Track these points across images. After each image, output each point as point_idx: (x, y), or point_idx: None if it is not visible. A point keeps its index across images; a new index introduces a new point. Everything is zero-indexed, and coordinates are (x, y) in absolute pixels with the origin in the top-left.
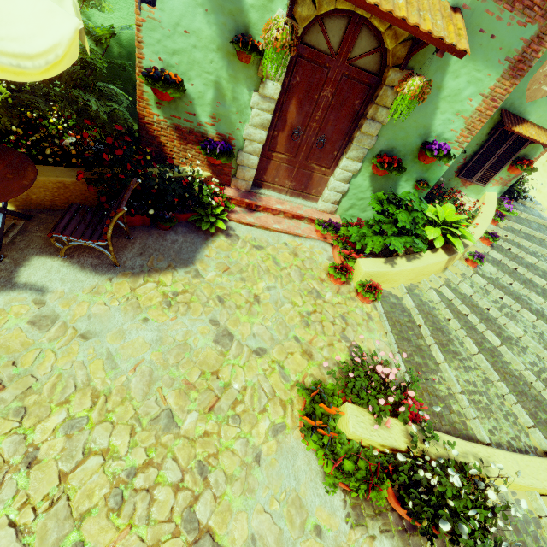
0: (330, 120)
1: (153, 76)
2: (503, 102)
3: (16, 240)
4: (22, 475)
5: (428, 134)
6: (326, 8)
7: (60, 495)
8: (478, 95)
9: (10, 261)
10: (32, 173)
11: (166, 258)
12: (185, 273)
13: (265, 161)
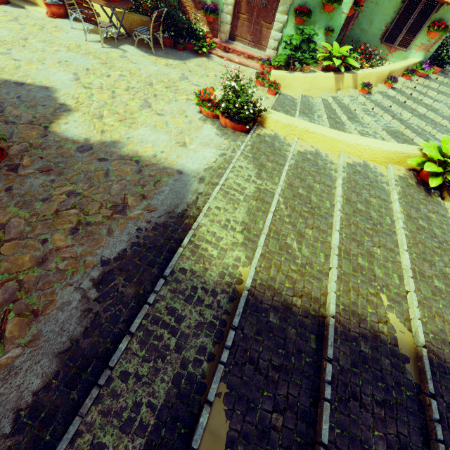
0: None
1: None
2: None
3: (123, 40)
4: (105, 77)
5: None
6: None
7: (113, 83)
8: None
9: (119, 44)
10: (131, 5)
11: (174, 57)
12: (179, 62)
13: (236, 20)
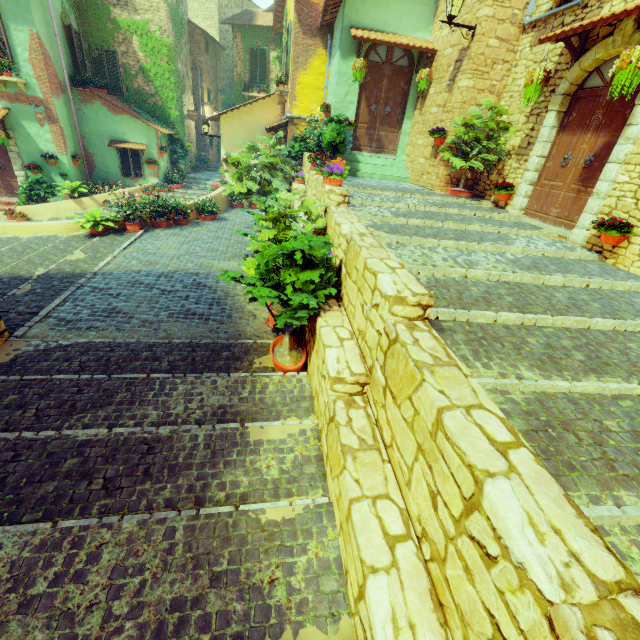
0: None
1: None
2: (109, 137)
3: None
4: None
5: (43, 152)
6: None
7: None
8: (47, 133)
9: None
10: None
11: None
12: None
13: None
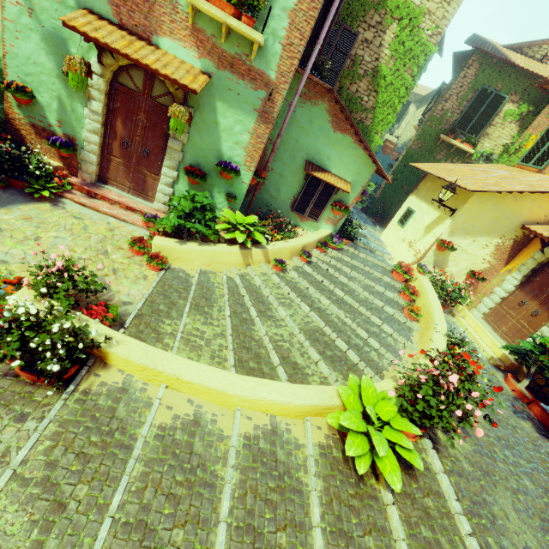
0: (149, 137)
1: (9, 85)
2: (307, 155)
3: None
4: None
5: (221, 156)
6: (122, 62)
7: None
8: (246, 132)
9: None
10: None
11: None
12: None
13: (106, 162)
